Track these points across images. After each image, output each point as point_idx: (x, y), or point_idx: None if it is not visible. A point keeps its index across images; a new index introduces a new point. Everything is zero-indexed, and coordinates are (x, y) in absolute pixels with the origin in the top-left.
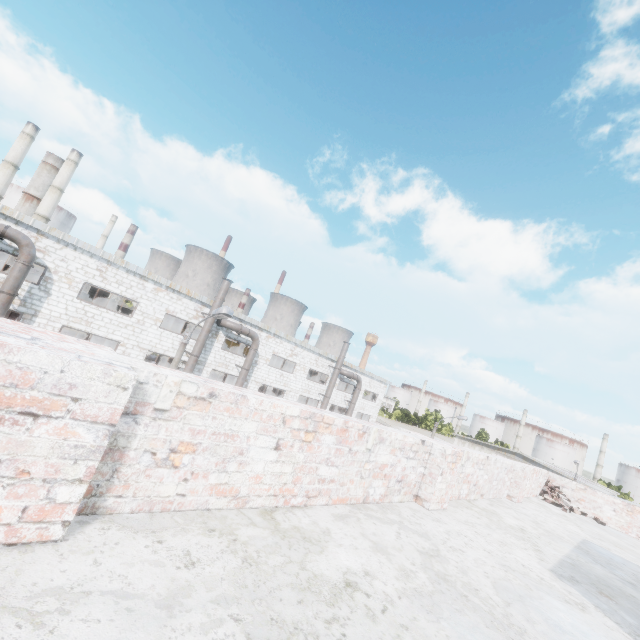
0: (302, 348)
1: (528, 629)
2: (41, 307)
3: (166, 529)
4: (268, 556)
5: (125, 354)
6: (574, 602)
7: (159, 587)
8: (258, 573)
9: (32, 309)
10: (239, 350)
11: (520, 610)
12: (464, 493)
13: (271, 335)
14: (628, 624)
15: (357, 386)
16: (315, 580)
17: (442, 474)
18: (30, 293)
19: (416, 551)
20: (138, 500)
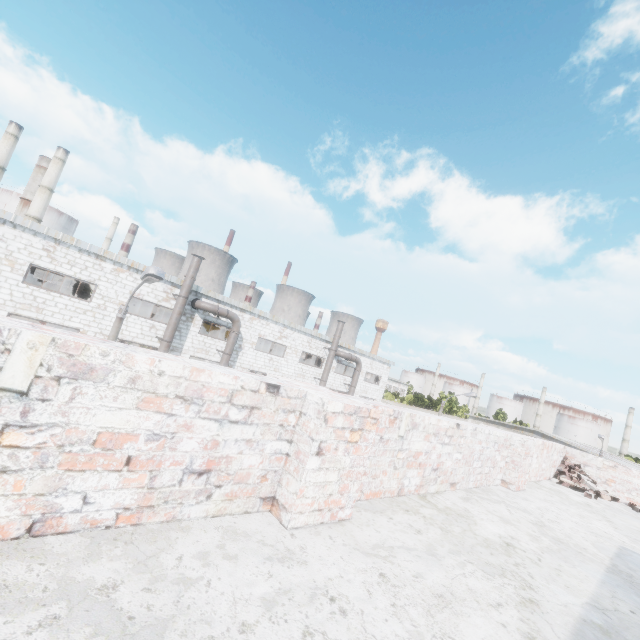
0: (292, 330)
1: None
2: None
3: None
4: None
5: None
6: None
7: None
8: None
9: None
10: (227, 336)
11: None
12: (412, 484)
13: (255, 317)
14: None
15: (356, 368)
16: None
17: (321, 453)
18: None
19: None
20: None
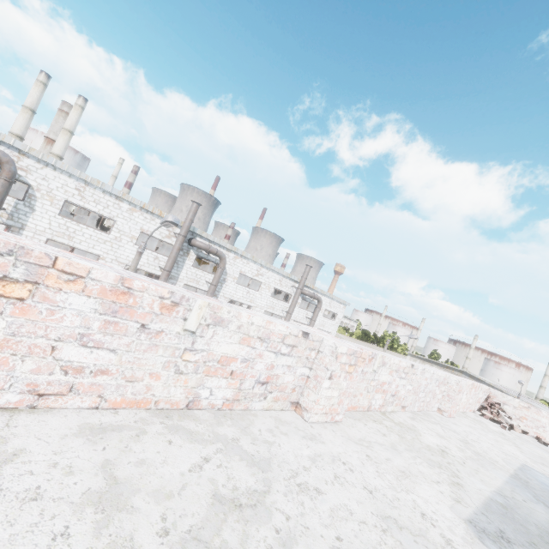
0: (267, 269)
1: None
2: (27, 221)
3: None
4: None
5: None
6: None
7: None
8: None
9: (19, 223)
10: (213, 270)
11: None
12: (377, 404)
13: (238, 256)
14: None
15: (317, 305)
16: None
17: (331, 378)
18: (16, 208)
19: (208, 497)
20: None
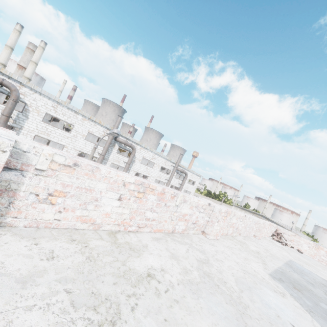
0: (158, 155)
1: (250, 305)
2: (24, 124)
3: (43, 237)
4: (104, 256)
5: (67, 152)
6: (279, 292)
7: (23, 270)
8: (94, 266)
9: (19, 125)
10: (126, 154)
11: (248, 295)
12: (230, 232)
13: (142, 147)
14: (307, 305)
15: (185, 177)
16: (129, 272)
17: (218, 222)
18: (18, 117)
19: (195, 259)
20: (28, 220)
